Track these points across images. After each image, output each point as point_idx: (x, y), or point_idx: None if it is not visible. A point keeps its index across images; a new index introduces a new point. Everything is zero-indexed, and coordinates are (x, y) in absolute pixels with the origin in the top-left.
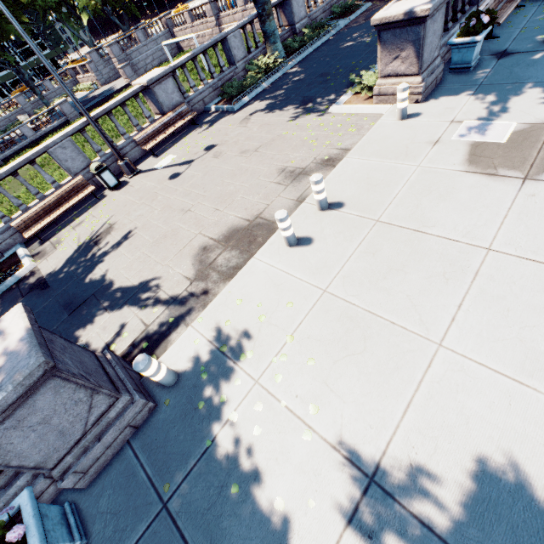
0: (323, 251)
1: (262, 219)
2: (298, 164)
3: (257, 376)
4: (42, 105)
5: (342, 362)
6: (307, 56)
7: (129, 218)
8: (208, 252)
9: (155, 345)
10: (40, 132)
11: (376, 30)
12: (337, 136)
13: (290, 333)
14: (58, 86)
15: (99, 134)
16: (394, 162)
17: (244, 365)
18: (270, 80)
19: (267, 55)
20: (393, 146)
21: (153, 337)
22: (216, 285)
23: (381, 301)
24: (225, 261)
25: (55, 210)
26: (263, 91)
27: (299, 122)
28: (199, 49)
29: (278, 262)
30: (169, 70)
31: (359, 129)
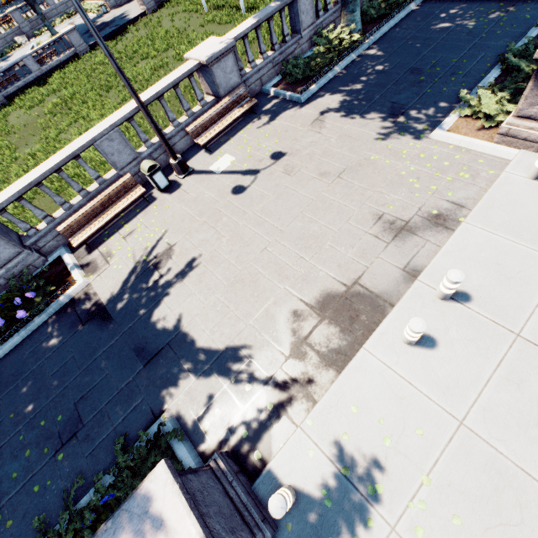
0: (452, 362)
1: (362, 288)
2: (398, 213)
3: (393, 521)
4: (42, 25)
5: (496, 532)
6: (388, 32)
7: (192, 242)
8: (300, 319)
9: (256, 437)
10: (45, 66)
11: (537, 63)
12: (446, 180)
13: (425, 472)
14: (59, 1)
15: (154, 130)
16: (532, 248)
17: (374, 501)
18: (344, 63)
19: (340, 25)
20: (527, 220)
21: (252, 426)
22: (317, 371)
23: (535, 458)
24: (324, 339)
25: (102, 213)
26: (335, 78)
27: (391, 144)
28: (265, 15)
29: (396, 363)
30: (231, 44)
31: (473, 176)
